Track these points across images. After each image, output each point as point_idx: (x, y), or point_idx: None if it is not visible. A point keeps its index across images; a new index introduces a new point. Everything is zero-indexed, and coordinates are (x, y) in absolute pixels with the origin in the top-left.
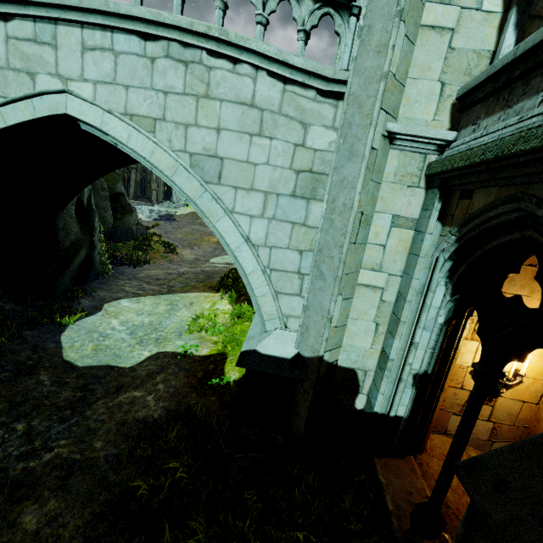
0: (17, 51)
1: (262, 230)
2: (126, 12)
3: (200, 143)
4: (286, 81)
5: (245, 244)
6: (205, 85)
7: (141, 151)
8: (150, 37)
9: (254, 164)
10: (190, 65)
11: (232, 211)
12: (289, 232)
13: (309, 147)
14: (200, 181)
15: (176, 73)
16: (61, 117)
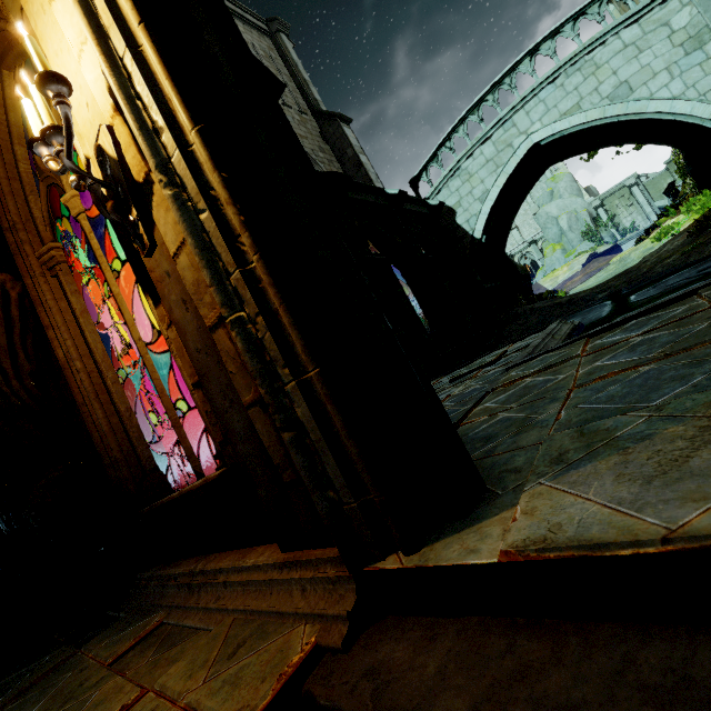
0: (499, 144)
1: (679, 86)
2: (542, 80)
3: (609, 89)
4: (637, 21)
5: (674, 102)
6: (594, 66)
7: (579, 122)
8: (555, 79)
9: (647, 65)
10: (581, 68)
11: (652, 96)
12: (700, 69)
13: (675, 27)
14: (622, 101)
15: (576, 77)
16: (530, 149)
